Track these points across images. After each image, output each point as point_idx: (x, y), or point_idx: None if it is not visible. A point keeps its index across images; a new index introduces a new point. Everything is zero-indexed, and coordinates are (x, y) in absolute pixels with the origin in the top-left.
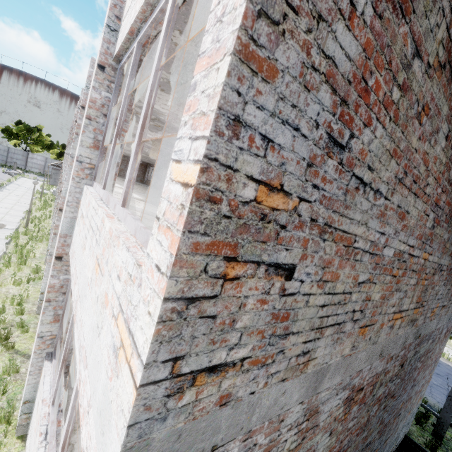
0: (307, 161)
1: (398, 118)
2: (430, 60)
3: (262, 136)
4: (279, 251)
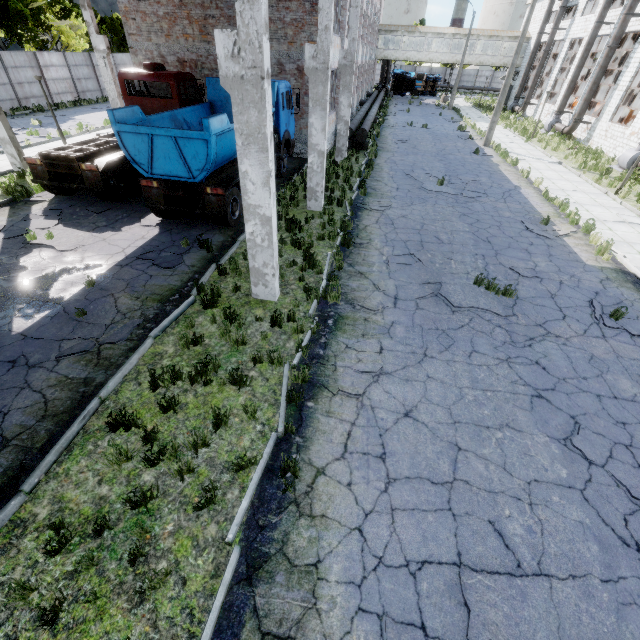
0: (128, 2)
1: None
2: None
3: (122, 2)
4: (132, 16)
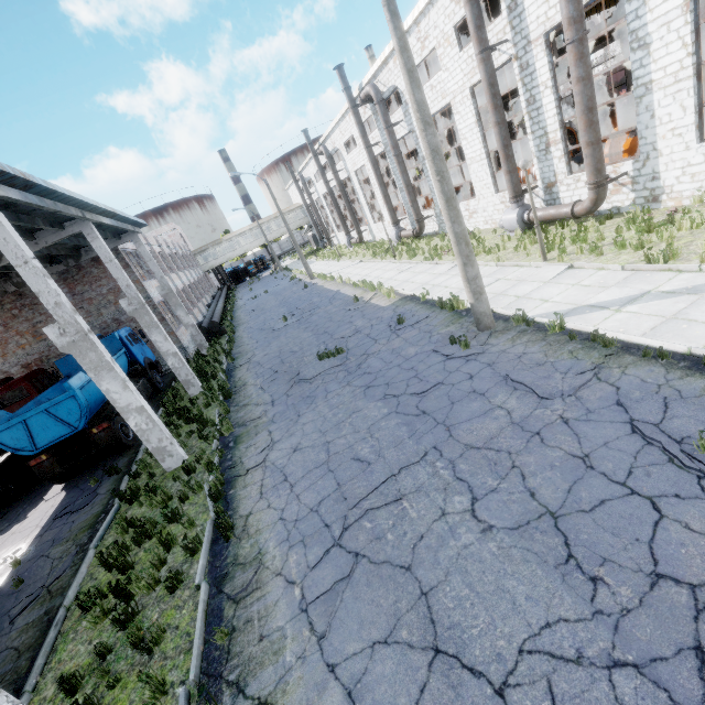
0: None
1: None
2: None
3: None
4: None
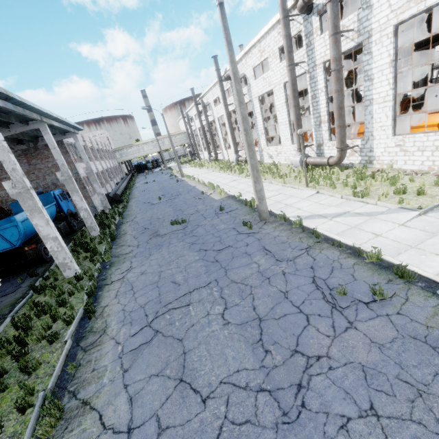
0: None
1: None
2: None
3: None
4: None
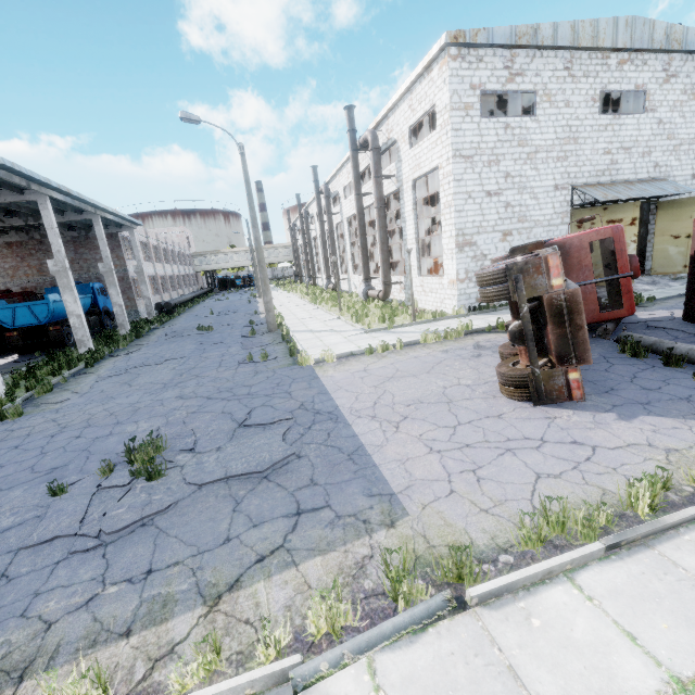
0: None
1: None
2: None
3: None
4: None
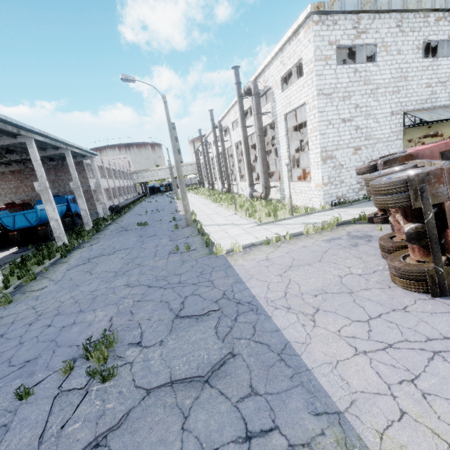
0: None
1: (1, 180)
2: (1, 176)
3: None
4: None
